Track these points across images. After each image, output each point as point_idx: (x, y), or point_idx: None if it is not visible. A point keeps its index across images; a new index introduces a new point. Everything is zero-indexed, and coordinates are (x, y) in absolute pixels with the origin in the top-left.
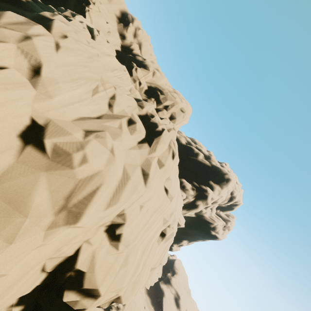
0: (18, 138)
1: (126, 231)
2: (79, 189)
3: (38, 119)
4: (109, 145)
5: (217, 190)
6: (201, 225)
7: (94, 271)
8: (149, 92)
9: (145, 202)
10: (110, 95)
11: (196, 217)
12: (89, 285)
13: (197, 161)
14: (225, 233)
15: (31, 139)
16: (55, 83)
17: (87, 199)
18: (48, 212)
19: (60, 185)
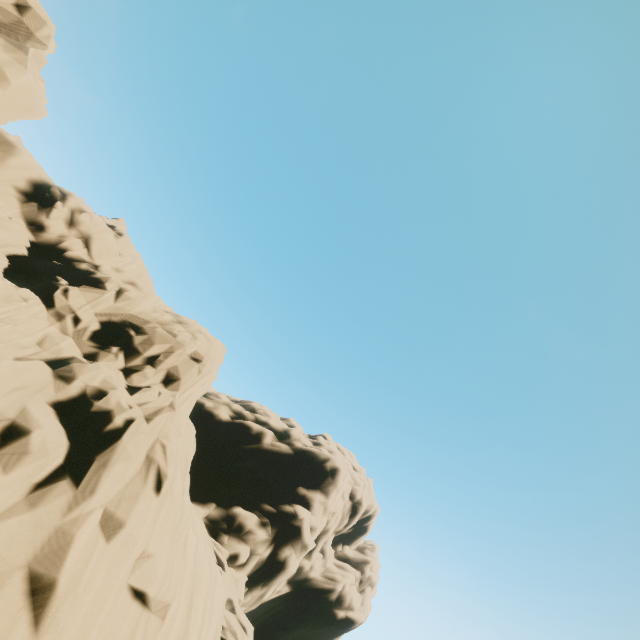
0: None
1: None
2: None
3: None
4: None
5: (319, 503)
6: (311, 605)
7: None
8: (105, 333)
9: None
10: None
11: (292, 591)
12: None
13: (261, 450)
14: (366, 598)
15: None
16: None
17: None
18: None
19: None
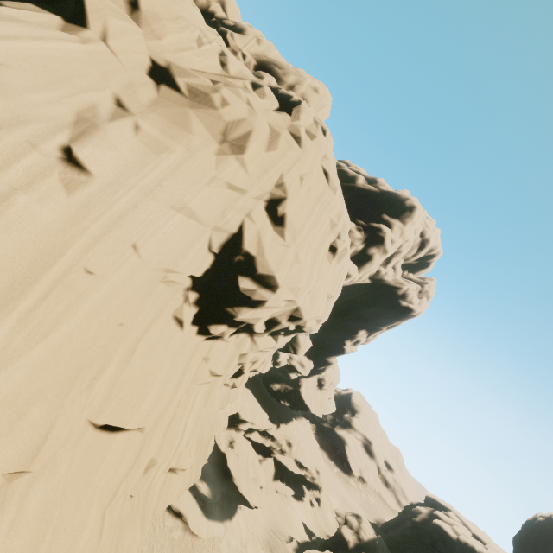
0: (148, 77)
1: (289, 210)
2: (232, 130)
3: (158, 60)
4: (243, 97)
5: (398, 228)
6: (383, 295)
7: (264, 257)
8: (260, 68)
9: (304, 175)
10: (217, 50)
11: (372, 284)
12: (264, 270)
13: (355, 188)
14: (422, 302)
15: (160, 80)
16: (158, 19)
17: (244, 138)
18: (212, 140)
19: (211, 123)
